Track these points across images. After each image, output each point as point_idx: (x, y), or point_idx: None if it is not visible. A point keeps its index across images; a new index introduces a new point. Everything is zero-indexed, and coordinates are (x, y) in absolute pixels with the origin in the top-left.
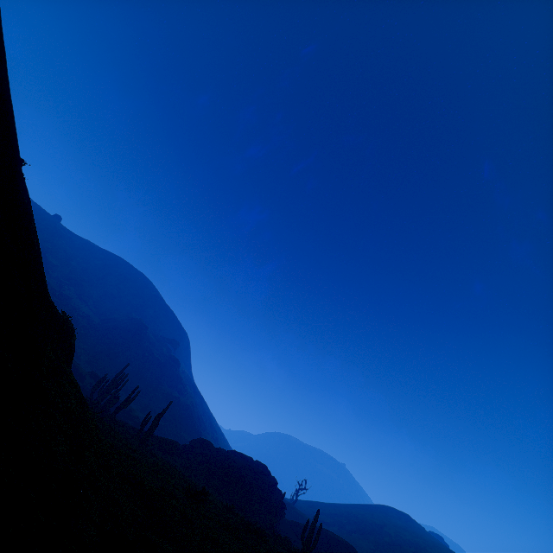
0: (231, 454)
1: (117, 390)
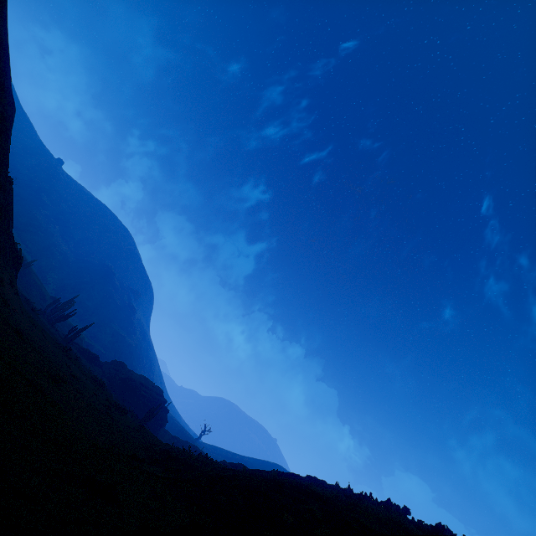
0: (136, 374)
1: (64, 310)
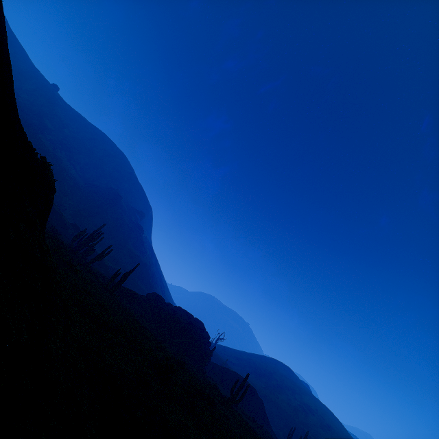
0: (178, 311)
1: (94, 244)
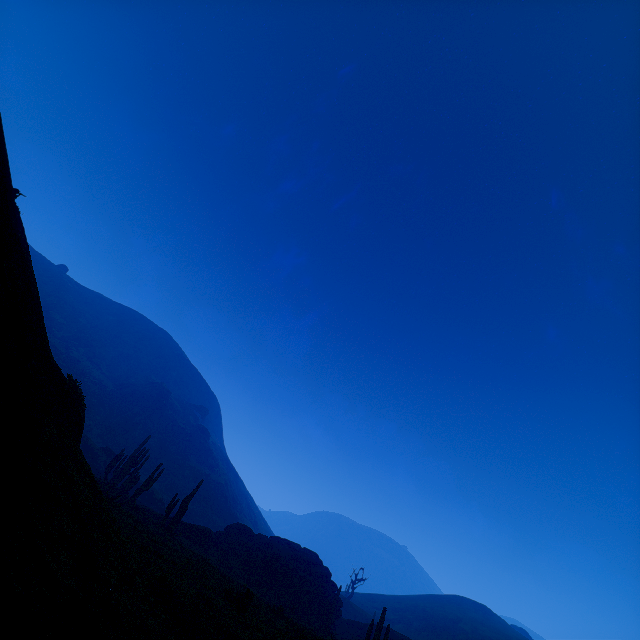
0: (274, 542)
1: (137, 469)
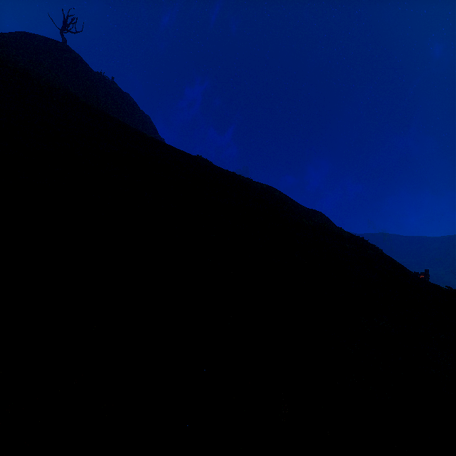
0: None
1: None
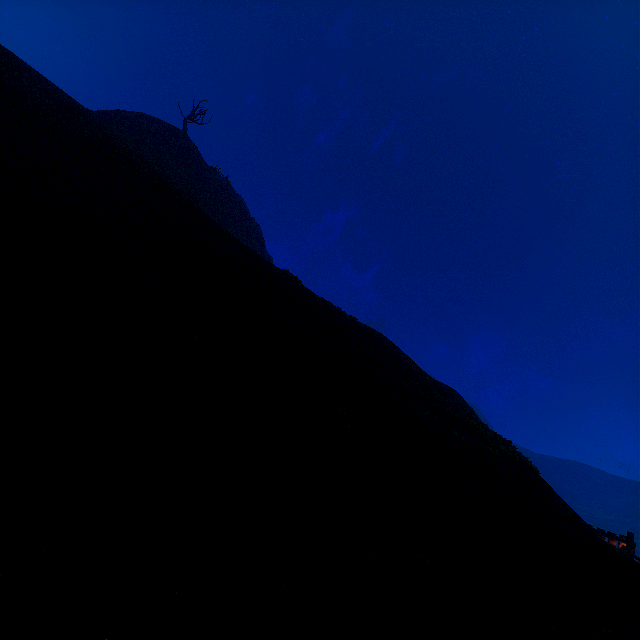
0: None
1: None
